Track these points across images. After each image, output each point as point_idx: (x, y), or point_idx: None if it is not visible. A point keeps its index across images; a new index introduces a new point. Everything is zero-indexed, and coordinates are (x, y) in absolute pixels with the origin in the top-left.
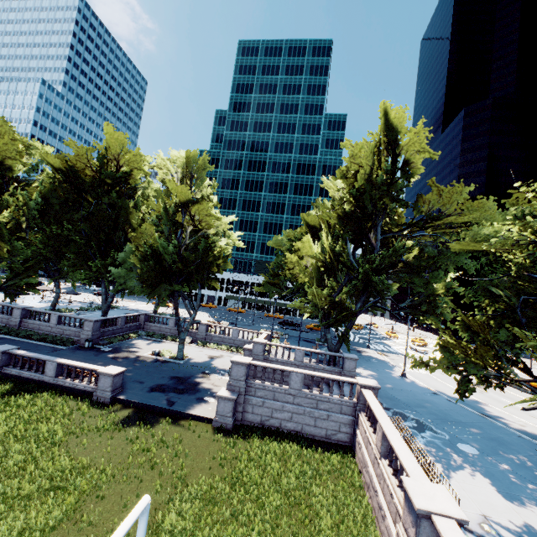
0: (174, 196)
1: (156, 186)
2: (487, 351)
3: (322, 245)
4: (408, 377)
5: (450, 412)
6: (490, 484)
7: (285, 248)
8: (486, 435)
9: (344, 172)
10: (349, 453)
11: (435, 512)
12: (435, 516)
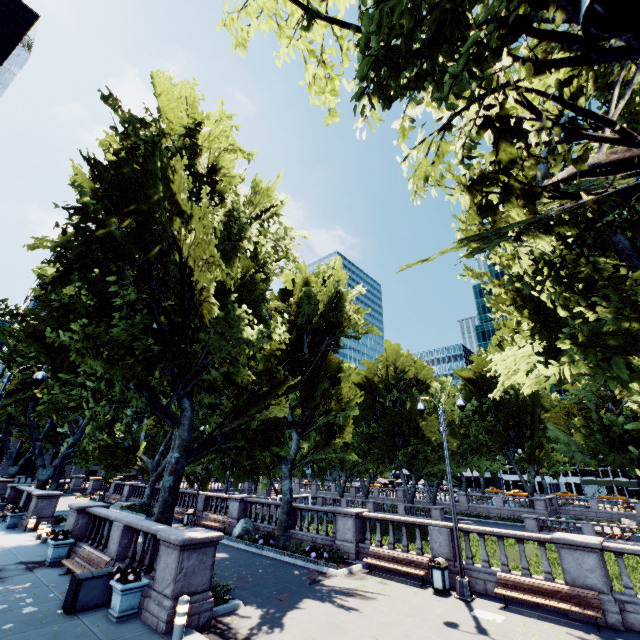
0: None
1: None
2: None
3: None
4: None
5: None
6: None
7: None
8: None
9: None
10: None
11: None
12: None
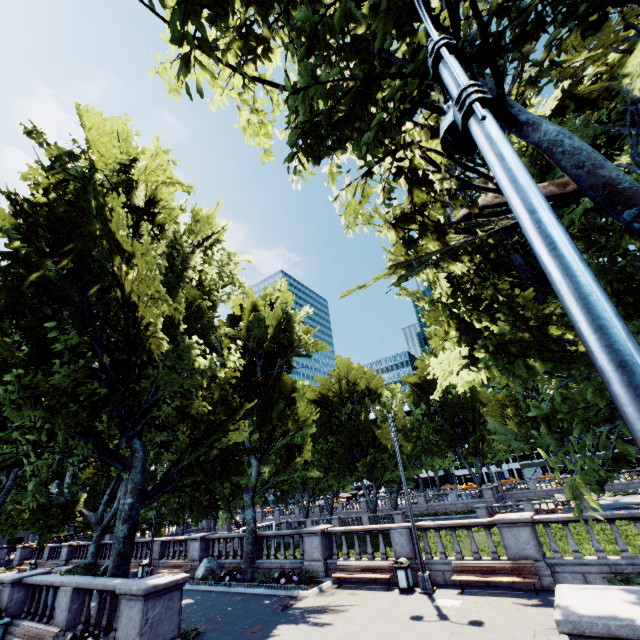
0: None
1: None
2: None
3: None
4: None
5: None
6: None
7: None
8: None
9: None
10: None
11: None
12: None
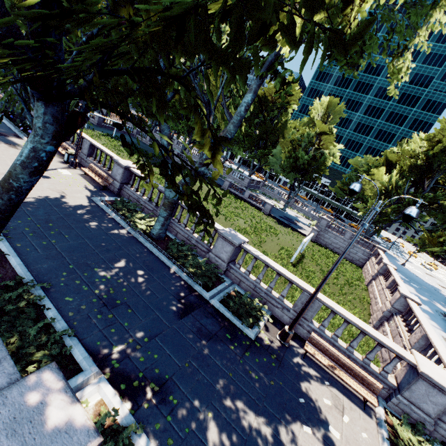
0: (317, 129)
1: (294, 107)
2: (440, 245)
3: (390, 178)
4: (405, 267)
5: (417, 281)
6: (414, 289)
7: (362, 170)
8: (428, 290)
9: (430, 137)
10: (359, 268)
11: (388, 265)
12: (388, 265)
